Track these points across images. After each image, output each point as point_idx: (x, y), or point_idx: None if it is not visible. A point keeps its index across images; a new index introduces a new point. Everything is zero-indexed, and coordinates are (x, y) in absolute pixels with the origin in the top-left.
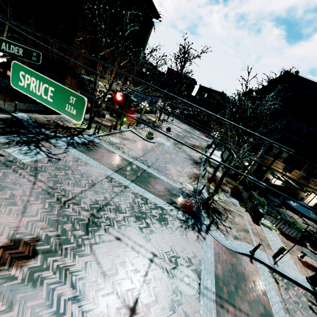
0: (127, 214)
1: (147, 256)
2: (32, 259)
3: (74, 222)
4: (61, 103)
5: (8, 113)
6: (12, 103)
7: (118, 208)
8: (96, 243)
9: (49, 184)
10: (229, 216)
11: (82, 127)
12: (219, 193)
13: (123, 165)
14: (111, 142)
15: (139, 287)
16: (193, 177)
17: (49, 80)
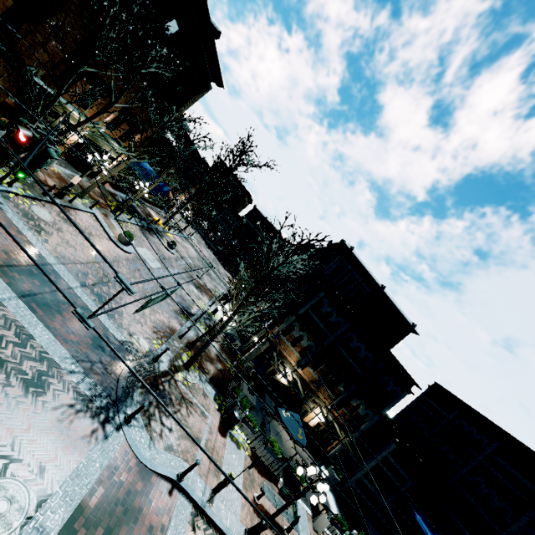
0: None
1: None
2: None
3: None
4: None
5: None
6: None
7: None
8: None
9: None
10: (183, 410)
11: None
12: (190, 371)
13: (24, 262)
14: (31, 213)
15: None
16: (164, 332)
17: None
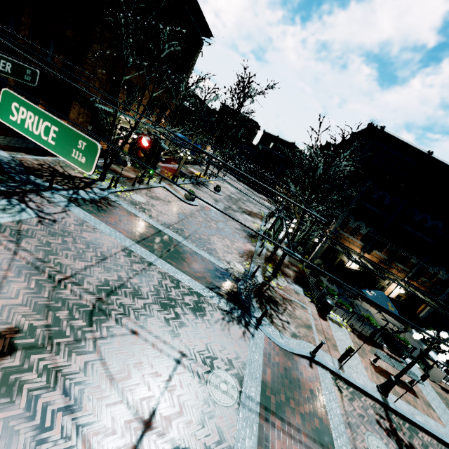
0: (149, 300)
1: (173, 356)
2: (8, 356)
3: (72, 308)
4: (66, 147)
5: None
6: None
7: (137, 292)
8: (102, 338)
9: (37, 256)
10: (288, 307)
11: (93, 177)
12: (278, 278)
13: (149, 234)
14: (134, 201)
15: (159, 395)
16: (246, 254)
17: (52, 118)
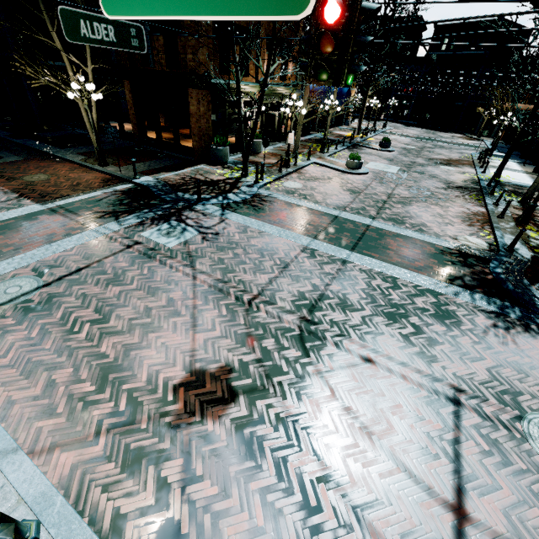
0: (365, 311)
1: (443, 392)
2: (231, 403)
3: (276, 334)
4: None
5: (128, 181)
6: (128, 166)
7: (345, 303)
8: (329, 372)
9: (216, 276)
10: None
11: (234, 175)
12: None
13: (324, 224)
14: (288, 189)
15: (453, 460)
16: (476, 221)
17: None
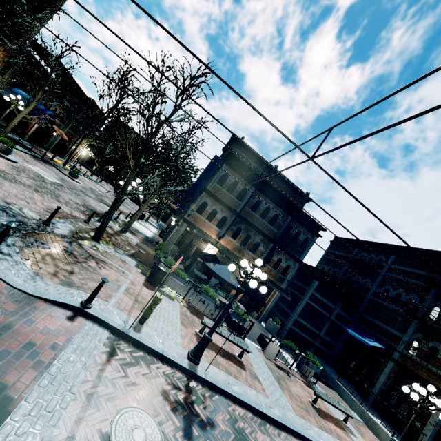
0: None
1: None
2: None
3: None
4: None
5: None
6: None
7: None
8: None
9: None
10: (91, 263)
11: None
12: (101, 243)
13: None
14: None
15: None
16: (63, 215)
17: None
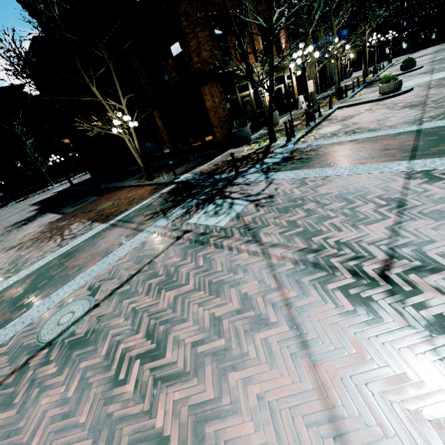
0: None
1: None
2: None
3: None
4: None
5: (171, 183)
6: (169, 173)
7: None
8: None
9: (296, 246)
10: None
11: (263, 145)
12: None
13: (409, 142)
14: (327, 134)
15: None
16: None
17: None
